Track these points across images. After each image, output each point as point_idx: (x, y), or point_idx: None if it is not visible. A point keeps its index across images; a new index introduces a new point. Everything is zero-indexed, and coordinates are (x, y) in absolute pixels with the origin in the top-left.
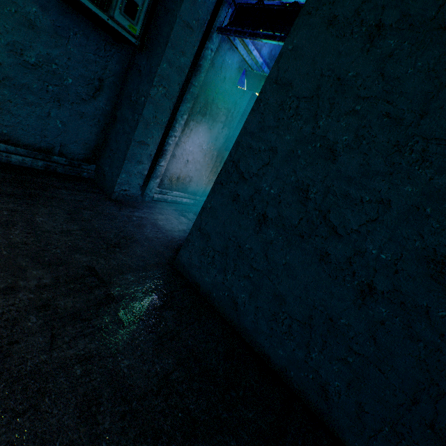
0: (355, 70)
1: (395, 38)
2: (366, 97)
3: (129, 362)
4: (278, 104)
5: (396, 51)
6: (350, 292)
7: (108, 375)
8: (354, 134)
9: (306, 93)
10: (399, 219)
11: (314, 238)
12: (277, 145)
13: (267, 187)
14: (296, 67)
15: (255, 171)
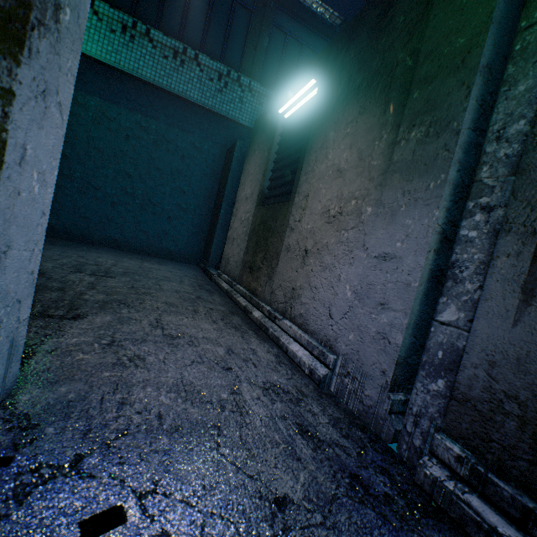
0: None
1: None
2: None
3: None
4: None
5: None
6: None
7: None
8: None
9: None
10: None
11: None
12: None
13: None
14: None
15: None
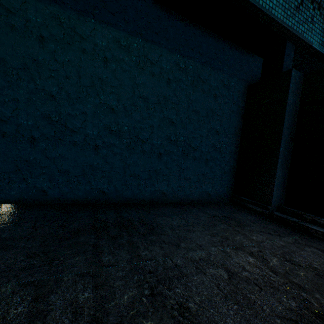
0: (41, 56)
1: (53, 44)
2: (54, 70)
3: (6, 234)
4: (2, 72)
5: (56, 50)
6: (91, 151)
7: (0, 241)
8: (58, 87)
9: (19, 66)
10: (92, 117)
11: (66, 137)
12: (17, 97)
13: (24, 121)
14: (2, 50)
15: (9, 114)
